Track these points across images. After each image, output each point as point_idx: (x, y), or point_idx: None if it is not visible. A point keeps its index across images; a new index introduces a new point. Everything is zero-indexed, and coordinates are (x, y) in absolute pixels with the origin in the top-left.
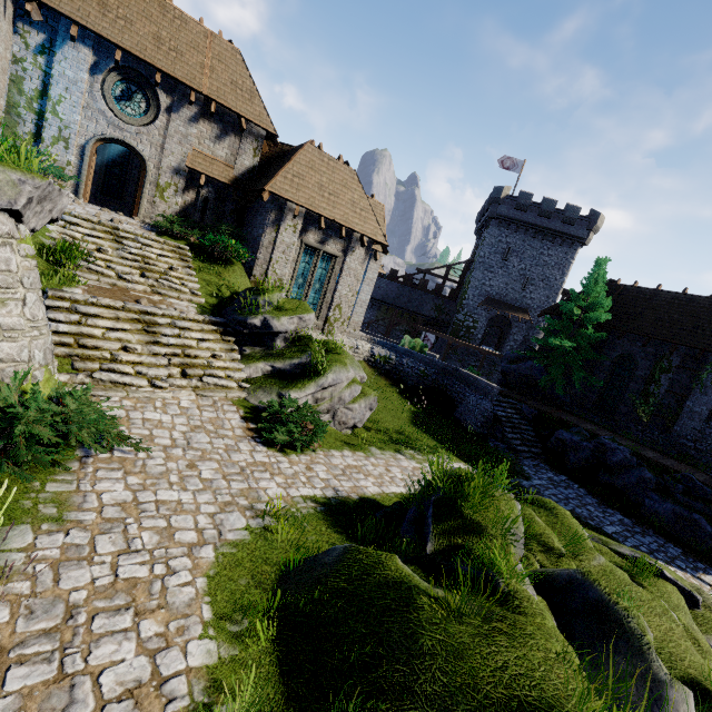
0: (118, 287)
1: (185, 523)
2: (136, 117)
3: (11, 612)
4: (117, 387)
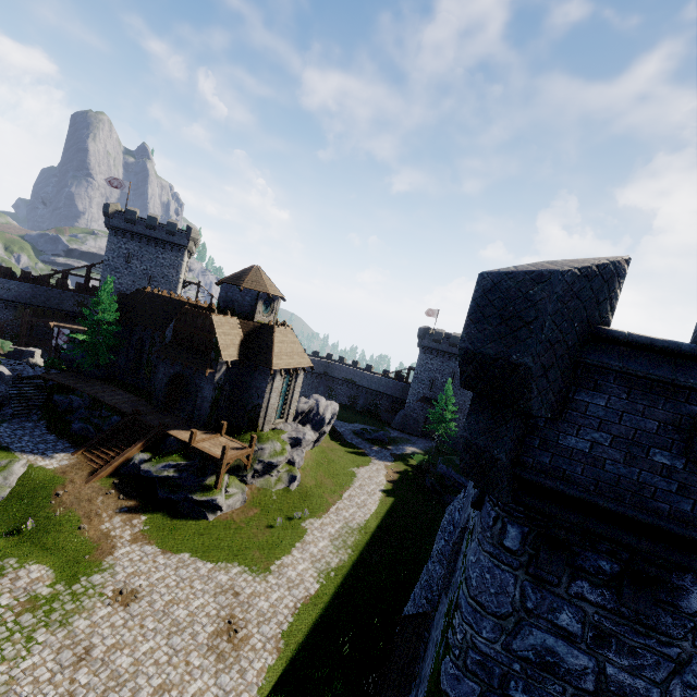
0: None
1: None
2: None
3: None
4: None
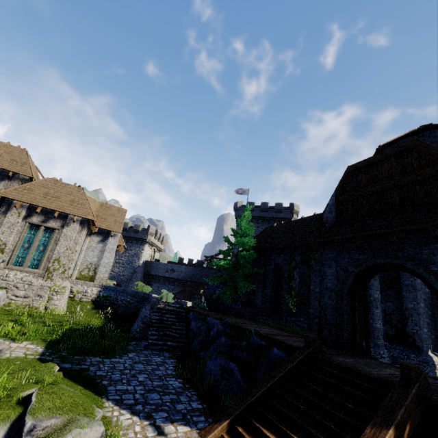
0: None
1: None
2: None
3: None
4: None
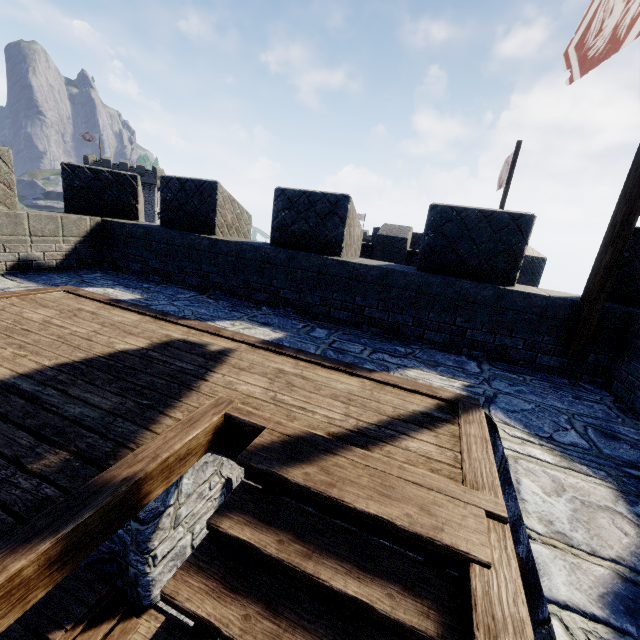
0: None
1: None
2: None
3: None
4: None
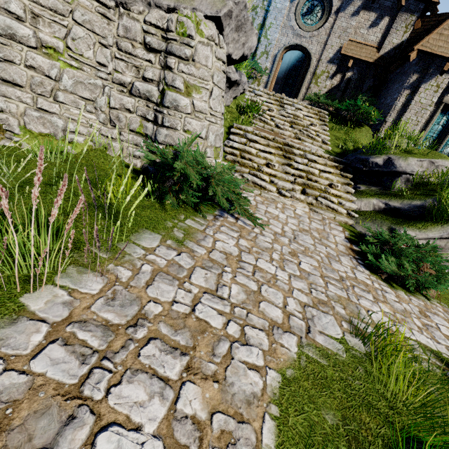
0: (274, 132)
1: (273, 297)
2: (312, 25)
3: (102, 288)
4: (255, 187)
